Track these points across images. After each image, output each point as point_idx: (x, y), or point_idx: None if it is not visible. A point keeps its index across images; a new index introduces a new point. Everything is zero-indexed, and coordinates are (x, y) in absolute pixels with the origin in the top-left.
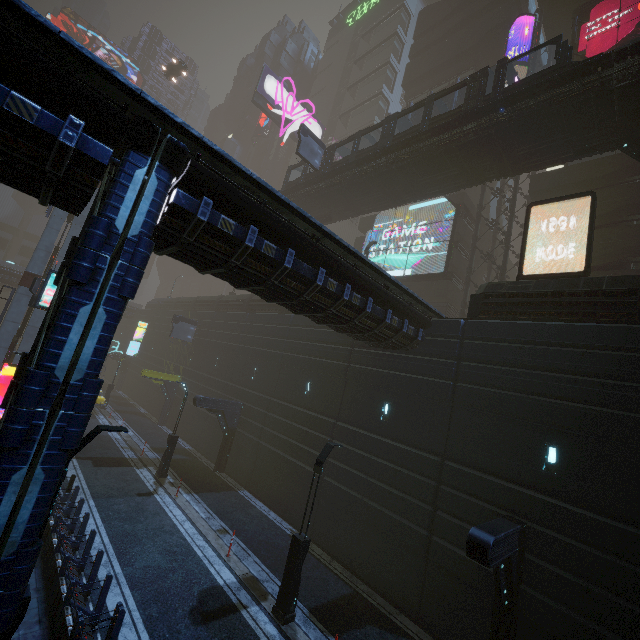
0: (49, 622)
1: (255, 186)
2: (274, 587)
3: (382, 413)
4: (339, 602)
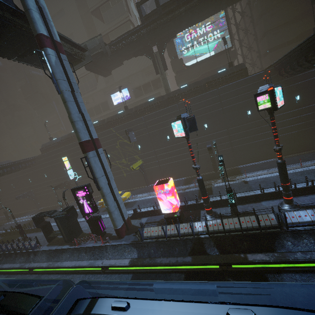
0: None
1: None
2: None
3: (297, 100)
4: None
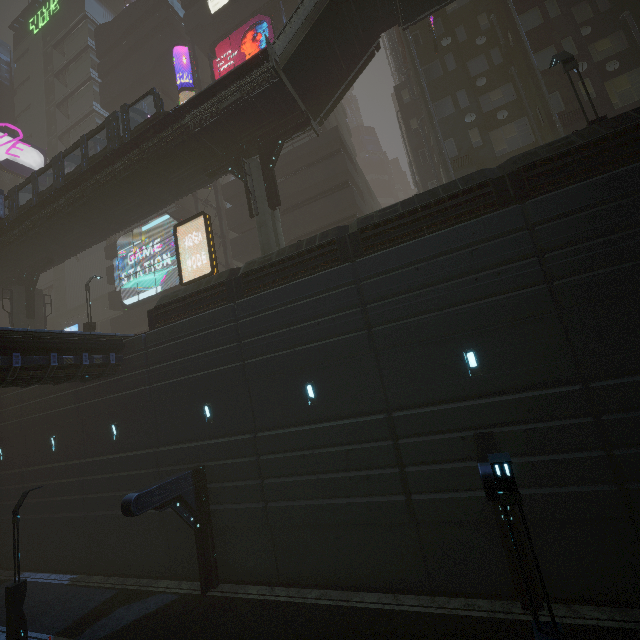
0: None
1: None
2: None
3: (113, 434)
4: (96, 608)
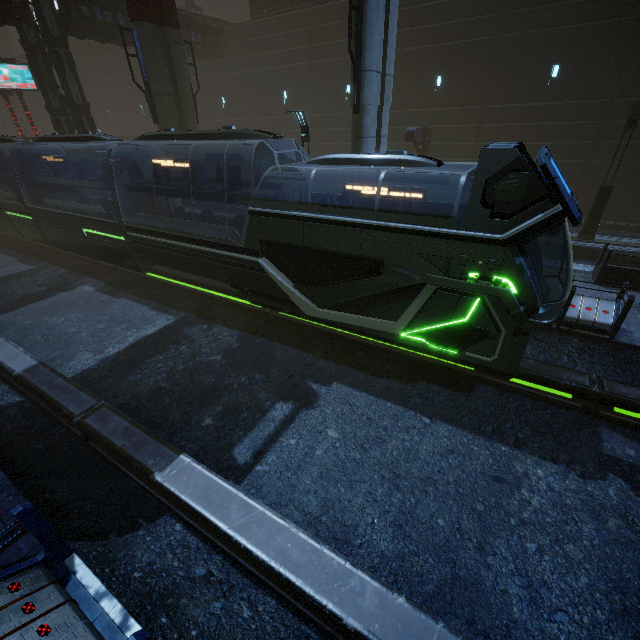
0: None
1: None
2: None
3: None
4: None
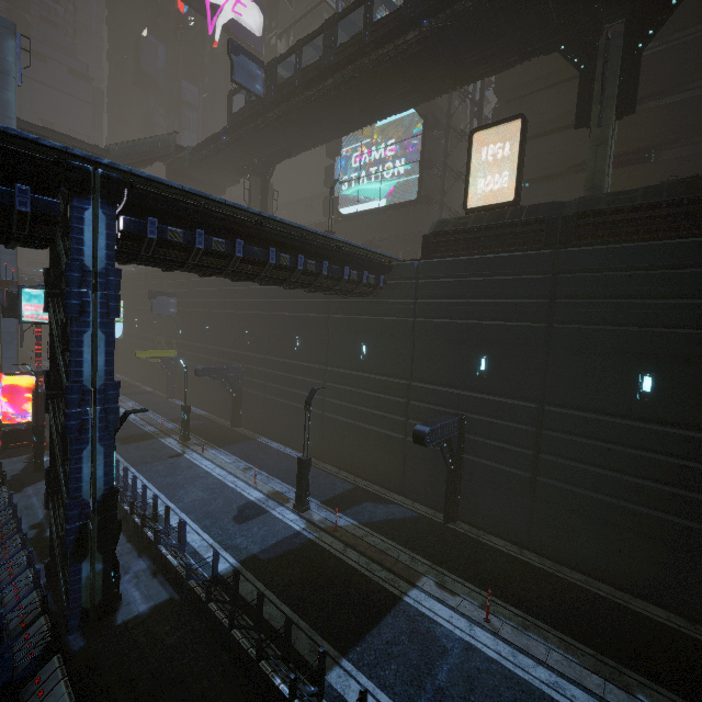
0: (135, 540)
1: (190, 194)
2: (294, 495)
3: (361, 354)
4: (344, 494)
